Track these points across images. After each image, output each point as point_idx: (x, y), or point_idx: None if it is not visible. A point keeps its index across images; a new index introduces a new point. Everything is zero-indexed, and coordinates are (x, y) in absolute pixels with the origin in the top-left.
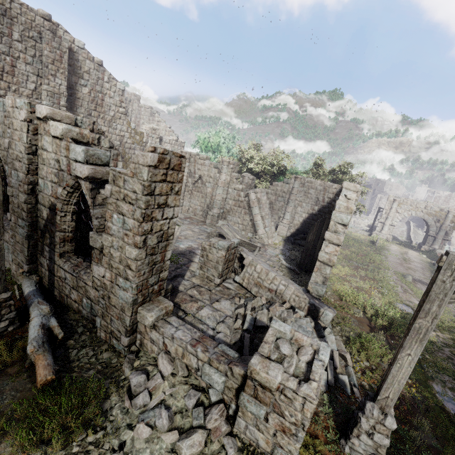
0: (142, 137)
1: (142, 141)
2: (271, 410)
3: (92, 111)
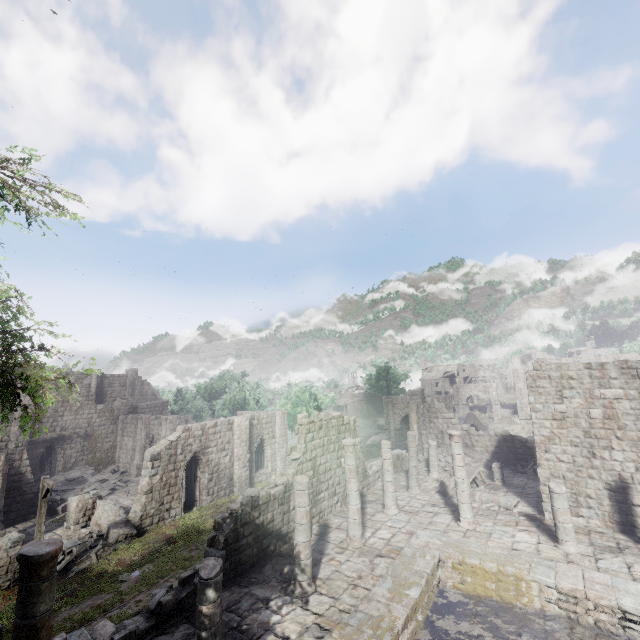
0: (113, 412)
1: (113, 415)
2: None
3: (59, 408)
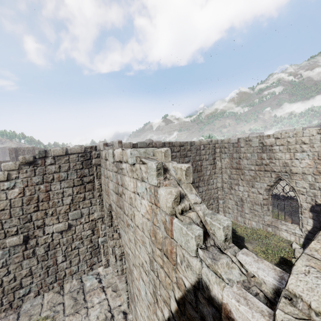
0: None
1: None
2: None
3: None
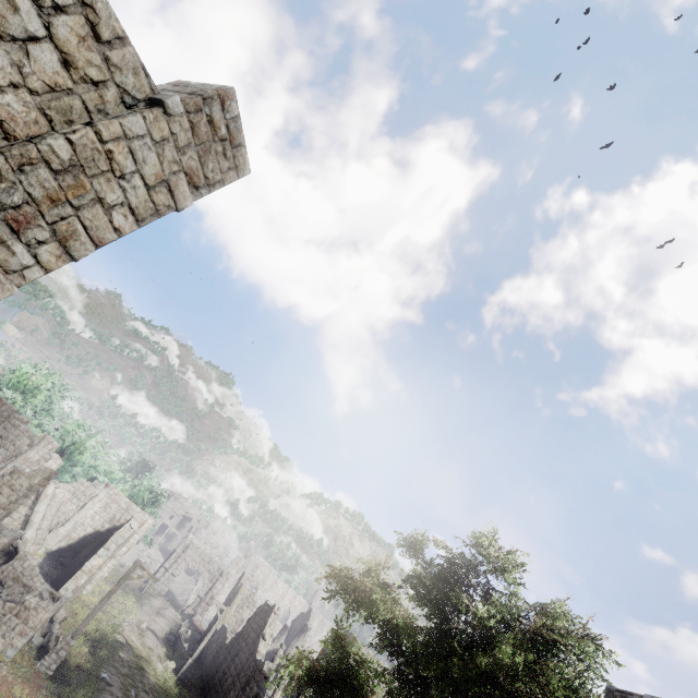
0: None
1: None
2: (22, 621)
3: None
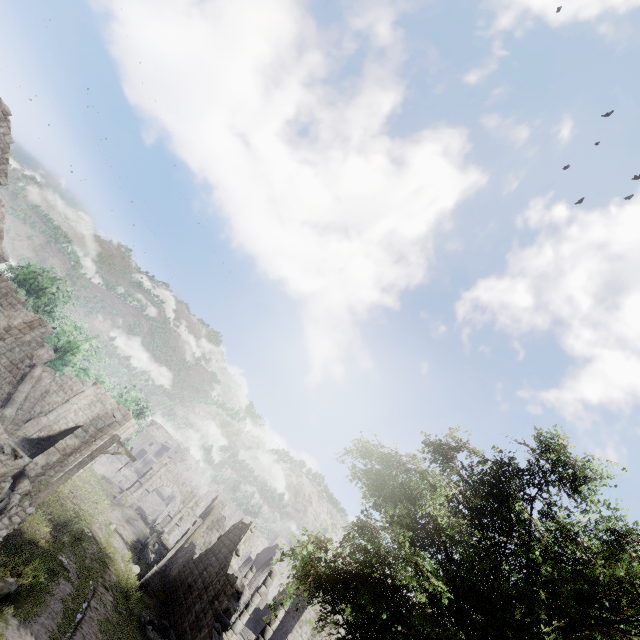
0: None
1: None
2: None
3: None
